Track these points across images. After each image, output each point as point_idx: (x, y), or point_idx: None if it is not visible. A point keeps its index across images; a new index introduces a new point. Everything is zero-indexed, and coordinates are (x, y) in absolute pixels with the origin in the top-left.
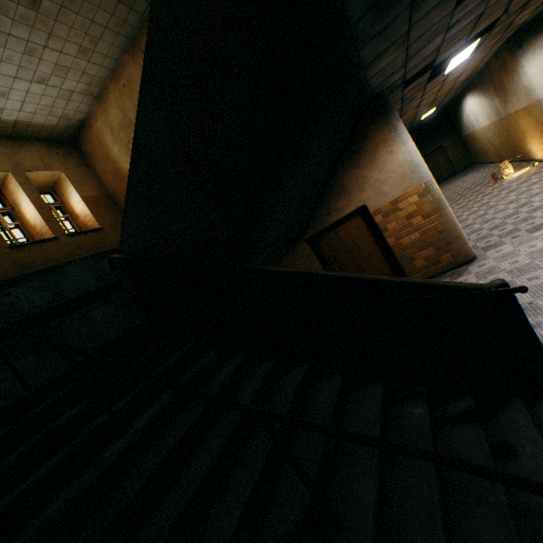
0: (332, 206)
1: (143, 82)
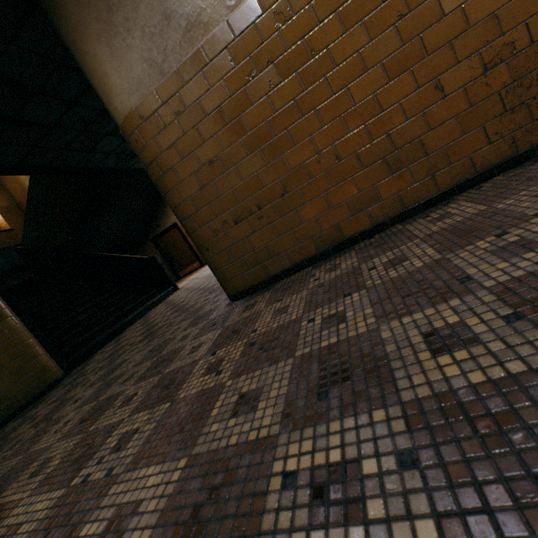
0: (161, 222)
1: (32, 177)
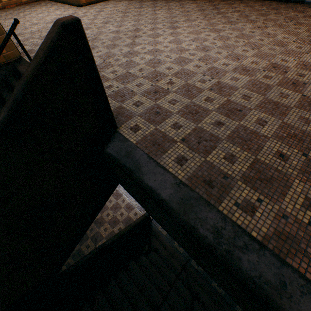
0: None
1: None
